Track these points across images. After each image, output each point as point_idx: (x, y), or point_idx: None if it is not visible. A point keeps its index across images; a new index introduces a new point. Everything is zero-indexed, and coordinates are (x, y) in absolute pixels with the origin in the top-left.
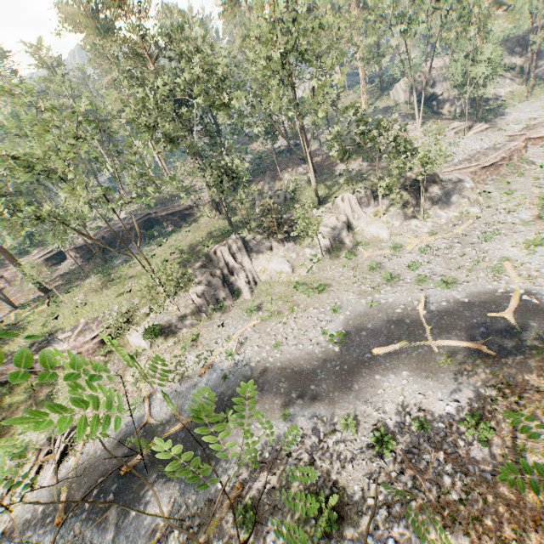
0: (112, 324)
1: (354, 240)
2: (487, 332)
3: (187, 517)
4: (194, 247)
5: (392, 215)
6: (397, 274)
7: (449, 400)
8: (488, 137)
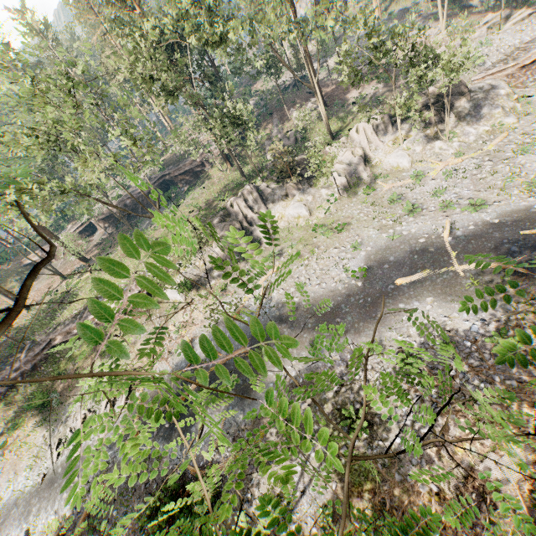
0: None
1: (372, 174)
2: (518, 251)
3: (237, 431)
4: (210, 203)
5: (413, 140)
6: (420, 204)
7: (475, 320)
8: (530, 26)
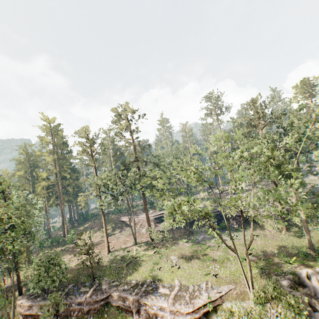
0: None
1: None
2: None
3: None
4: (270, 256)
5: None
6: None
7: None
8: None
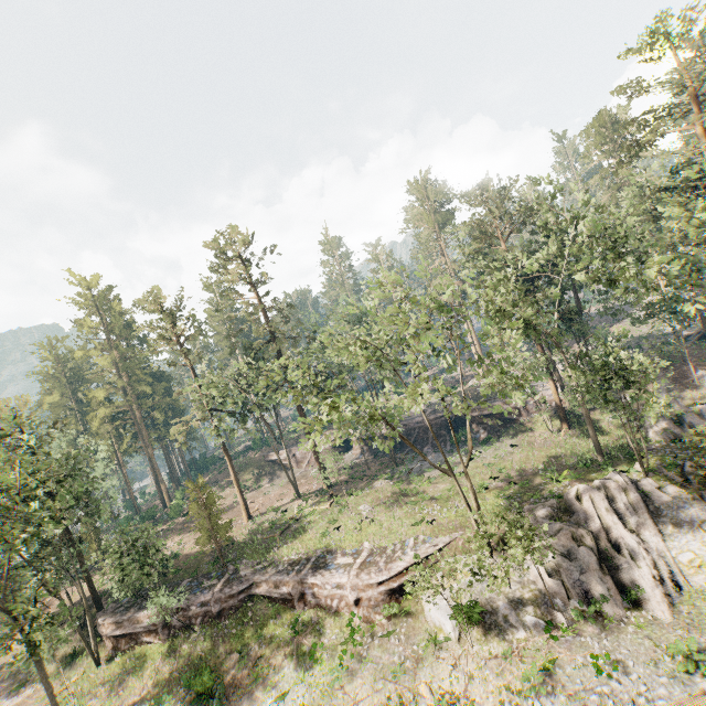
0: (420, 580)
1: None
2: None
3: None
4: (529, 476)
5: None
6: None
7: None
8: None
